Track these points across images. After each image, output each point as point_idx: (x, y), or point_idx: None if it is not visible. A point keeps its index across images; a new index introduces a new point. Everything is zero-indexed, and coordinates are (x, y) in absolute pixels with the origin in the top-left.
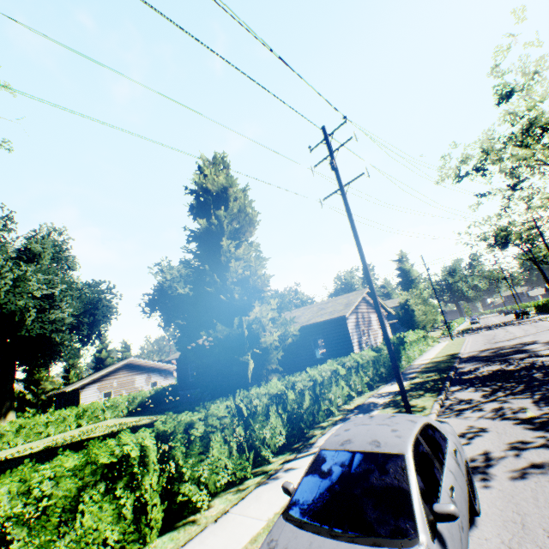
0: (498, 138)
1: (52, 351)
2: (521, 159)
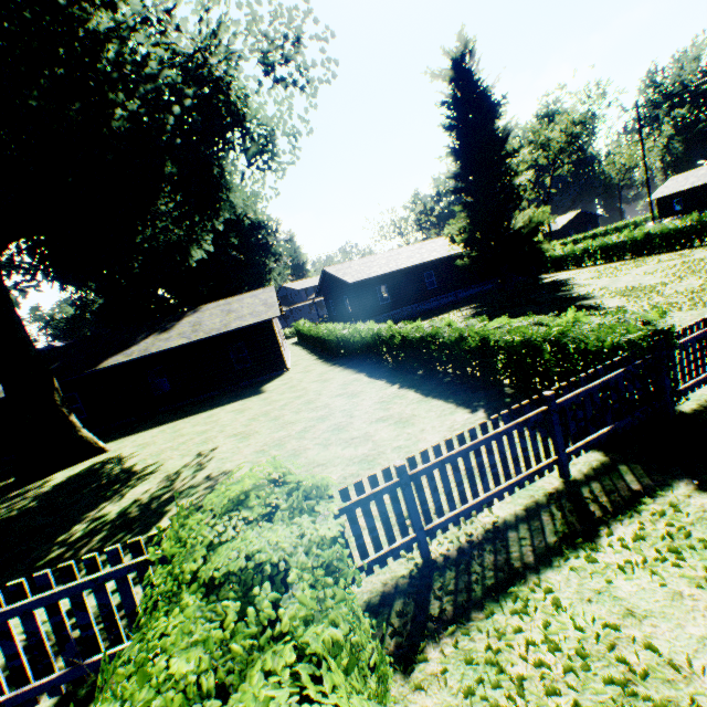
0: (536, 143)
1: (181, 255)
2: (520, 162)
